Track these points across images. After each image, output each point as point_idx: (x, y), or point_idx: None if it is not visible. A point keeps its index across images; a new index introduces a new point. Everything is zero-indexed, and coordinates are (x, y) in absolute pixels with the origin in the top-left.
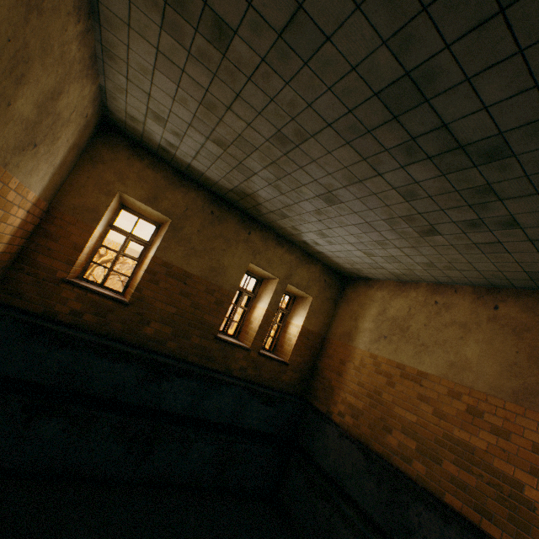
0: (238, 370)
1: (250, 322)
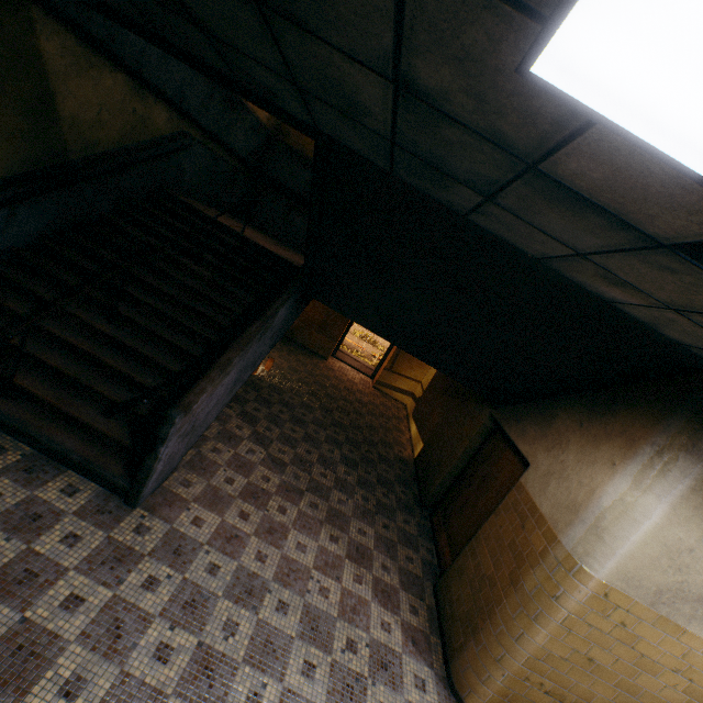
0: None
1: None
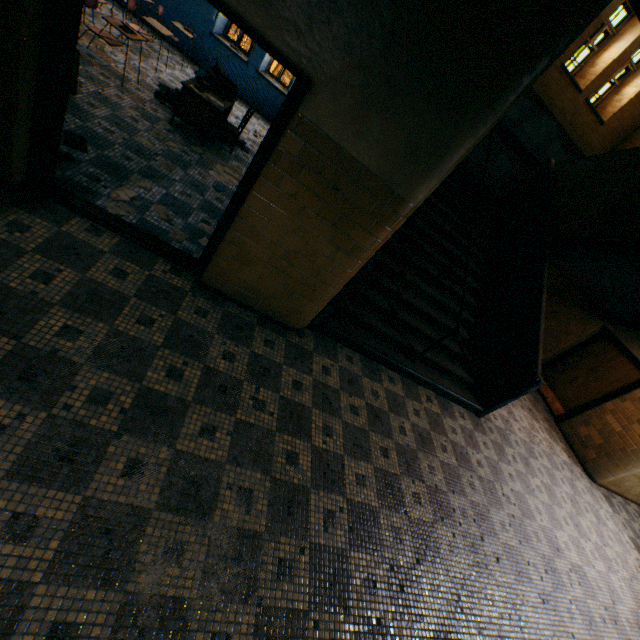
0: (558, 110)
1: (593, 66)
